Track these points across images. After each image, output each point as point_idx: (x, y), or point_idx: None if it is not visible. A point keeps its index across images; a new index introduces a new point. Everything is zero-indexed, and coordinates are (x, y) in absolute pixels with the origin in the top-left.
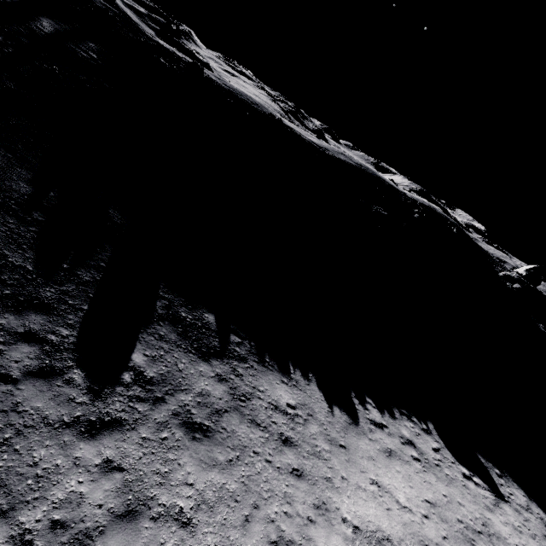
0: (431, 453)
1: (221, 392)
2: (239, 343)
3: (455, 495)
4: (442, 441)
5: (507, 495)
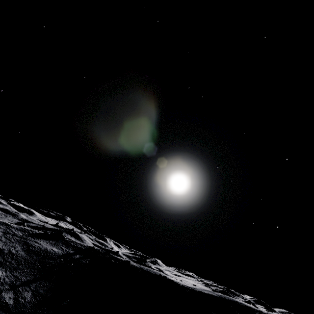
0: None
1: None
2: None
3: None
4: None
5: None
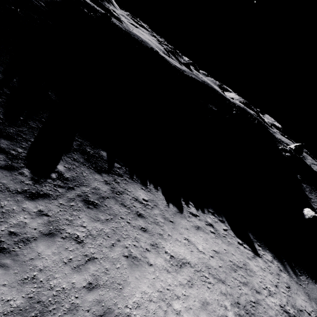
0: (222, 231)
1: (106, 189)
2: (119, 167)
3: (231, 250)
4: (229, 226)
5: (261, 254)
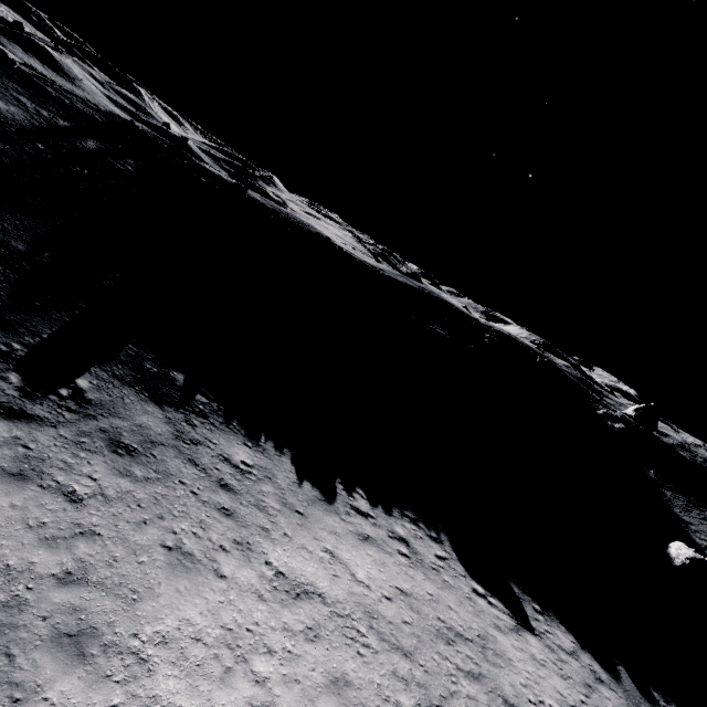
0: (431, 557)
1: (164, 430)
2: (205, 403)
3: (447, 599)
4: (455, 554)
5: (540, 630)
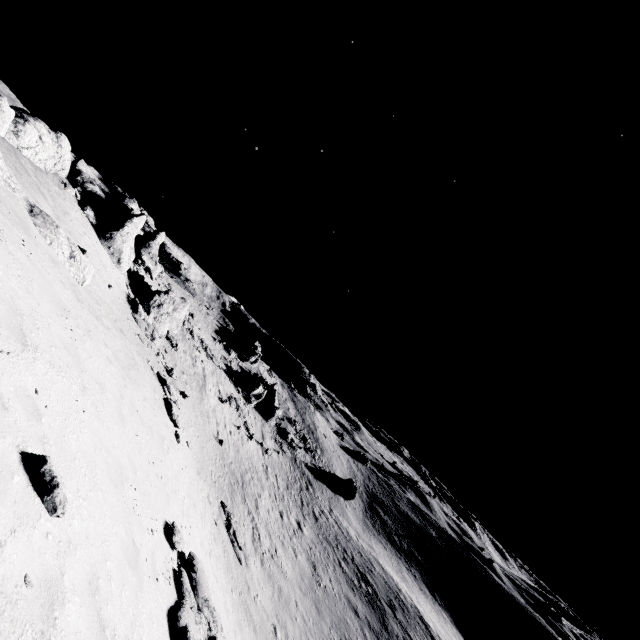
0: None
1: (429, 595)
2: (440, 603)
3: None
4: None
5: None
